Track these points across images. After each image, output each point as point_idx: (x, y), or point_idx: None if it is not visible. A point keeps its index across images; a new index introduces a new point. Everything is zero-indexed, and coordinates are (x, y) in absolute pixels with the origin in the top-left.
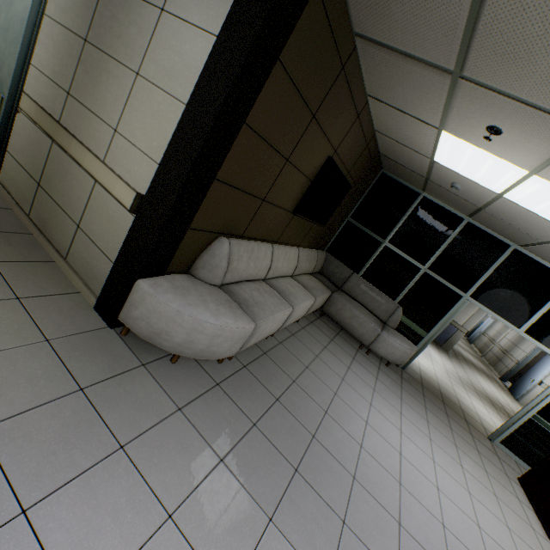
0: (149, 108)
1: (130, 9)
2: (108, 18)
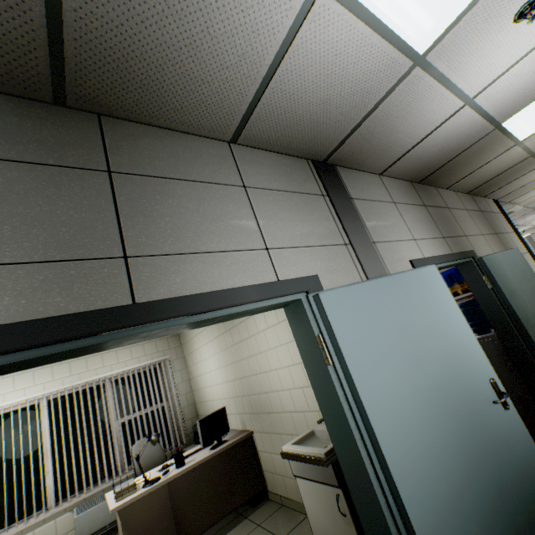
0: (529, 261)
1: (505, 238)
2: (506, 244)
